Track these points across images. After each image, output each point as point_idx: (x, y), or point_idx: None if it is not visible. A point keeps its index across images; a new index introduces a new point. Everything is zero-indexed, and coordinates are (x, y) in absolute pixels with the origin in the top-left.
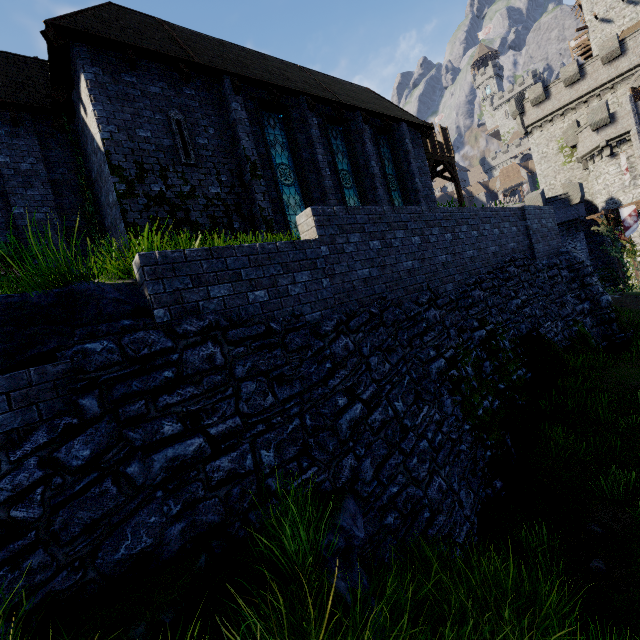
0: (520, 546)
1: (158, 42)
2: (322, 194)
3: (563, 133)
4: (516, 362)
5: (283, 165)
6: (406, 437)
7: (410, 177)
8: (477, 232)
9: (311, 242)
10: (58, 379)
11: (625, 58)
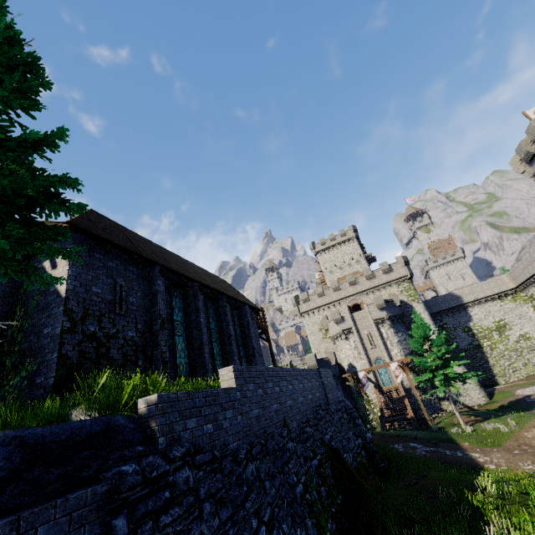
0: None
1: (122, 239)
2: (200, 344)
3: (321, 321)
4: (337, 487)
5: (178, 321)
6: None
7: (249, 338)
8: (302, 385)
9: (233, 389)
10: (101, 499)
11: (342, 291)
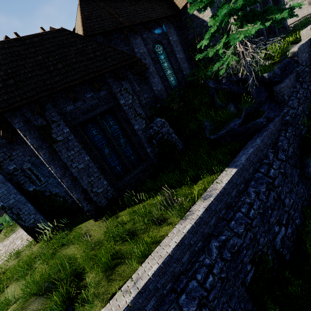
0: None
1: None
2: None
3: None
4: None
5: None
6: None
7: (278, 2)
8: None
9: (310, 38)
10: (295, 76)
11: None
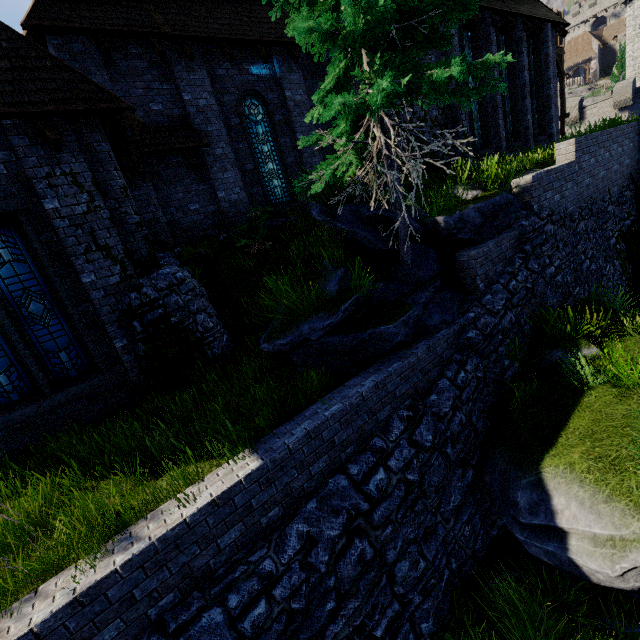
0: None
1: None
2: (492, 109)
3: None
4: None
5: (469, 84)
6: (602, 280)
7: (545, 82)
8: (632, 144)
9: (573, 163)
10: (516, 238)
11: None
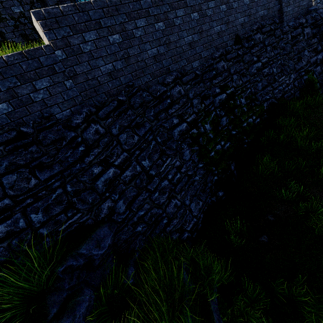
0: (224, 228)
1: None
2: None
3: None
4: (249, 113)
5: None
6: (152, 181)
7: None
8: (226, 5)
9: (42, 49)
10: None
11: None
